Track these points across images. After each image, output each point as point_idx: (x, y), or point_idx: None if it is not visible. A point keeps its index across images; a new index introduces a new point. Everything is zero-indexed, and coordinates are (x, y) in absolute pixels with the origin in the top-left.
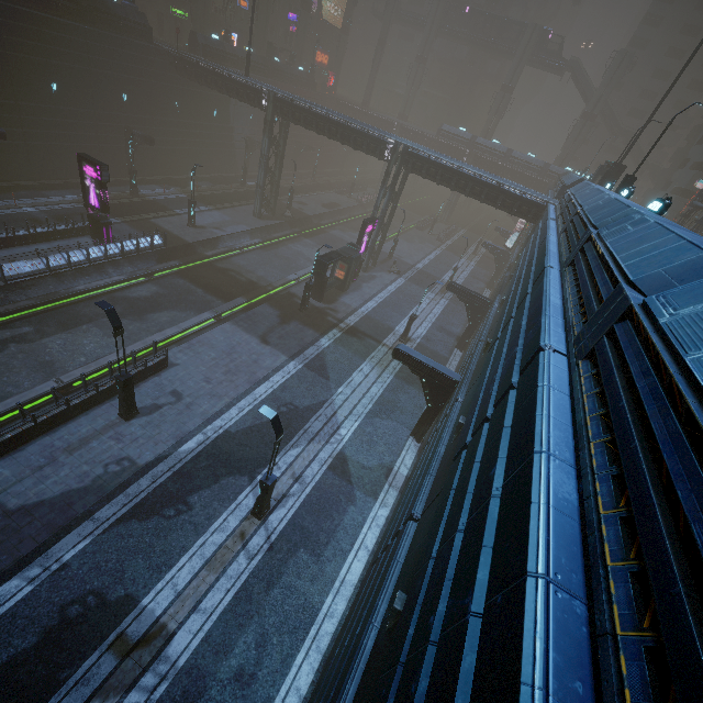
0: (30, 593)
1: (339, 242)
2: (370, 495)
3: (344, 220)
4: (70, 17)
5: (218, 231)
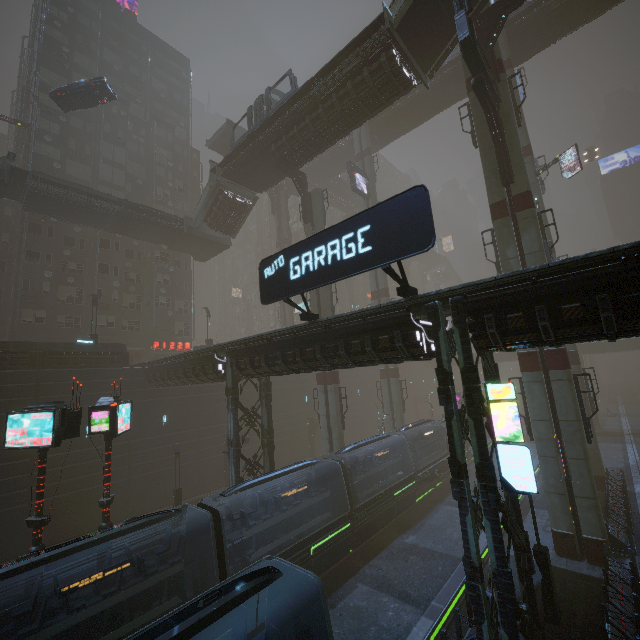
0: None
1: None
2: None
3: None
4: None
5: None
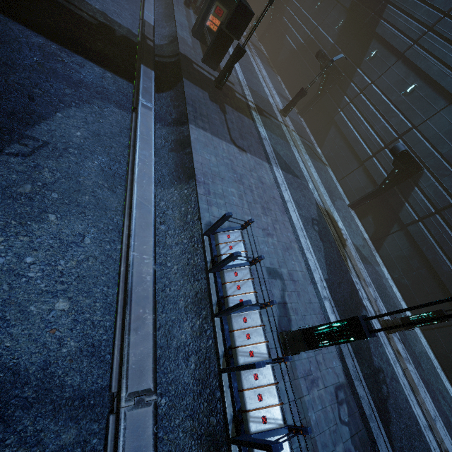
0: None
1: None
2: (378, 265)
3: None
4: None
5: None
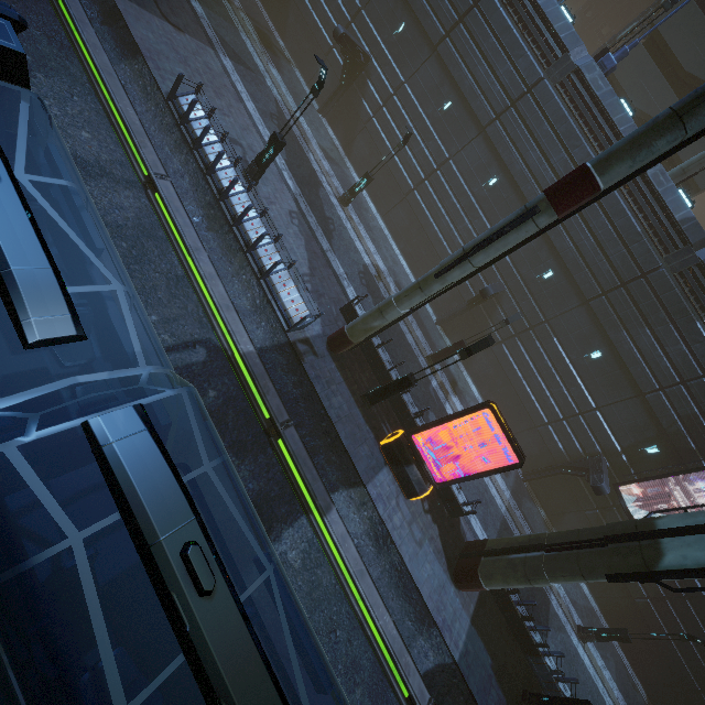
0: (354, 289)
1: None
2: (346, 168)
3: None
4: None
5: None
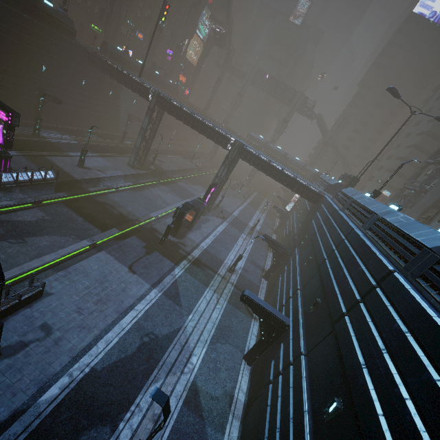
0: None
1: (184, 191)
2: (219, 430)
3: (187, 176)
4: (13, 4)
5: (100, 173)
